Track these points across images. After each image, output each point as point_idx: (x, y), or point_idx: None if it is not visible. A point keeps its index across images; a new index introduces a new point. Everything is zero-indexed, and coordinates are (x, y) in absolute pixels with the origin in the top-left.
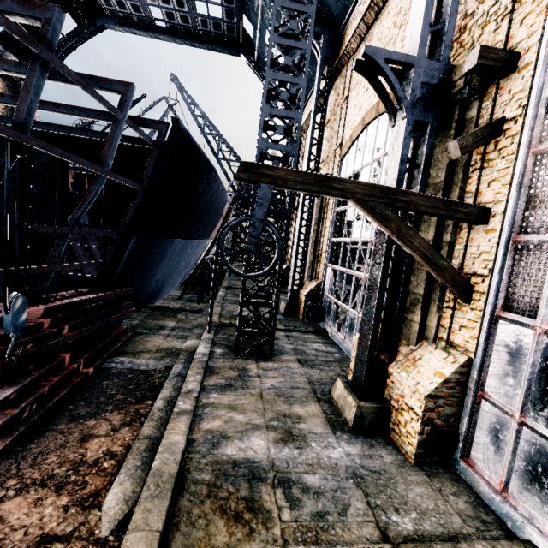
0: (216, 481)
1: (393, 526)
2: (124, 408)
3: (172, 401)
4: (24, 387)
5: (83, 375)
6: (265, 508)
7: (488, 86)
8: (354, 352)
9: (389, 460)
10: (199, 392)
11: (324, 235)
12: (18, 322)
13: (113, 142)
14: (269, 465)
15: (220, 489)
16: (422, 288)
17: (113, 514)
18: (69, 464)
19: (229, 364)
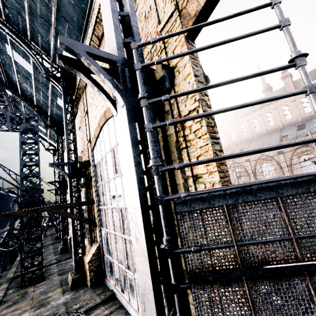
0: None
1: (72, 309)
2: None
3: None
4: None
5: None
6: None
7: (88, 167)
8: None
9: (82, 291)
10: None
11: None
12: None
13: None
14: None
15: None
16: (89, 226)
17: None
18: None
19: (16, 294)
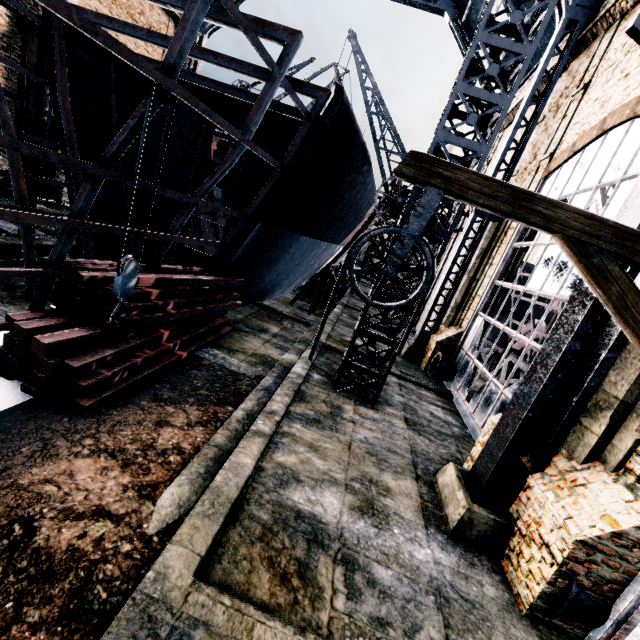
0: (273, 526)
1: None
2: (204, 406)
3: (252, 415)
4: (121, 352)
5: (176, 357)
6: (317, 582)
7: None
8: (483, 436)
9: (490, 593)
10: (283, 417)
11: (485, 274)
12: (127, 286)
13: (262, 105)
14: (336, 533)
15: (275, 537)
16: (624, 389)
17: (164, 514)
18: (140, 444)
19: (323, 395)
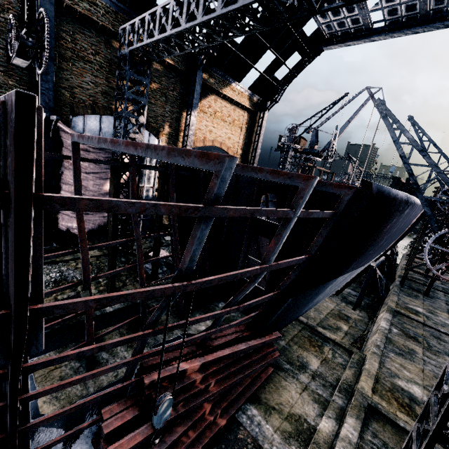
0: None
1: None
2: None
3: None
4: (166, 448)
5: (215, 430)
6: None
7: None
8: None
9: None
10: None
11: None
12: (162, 418)
13: (279, 240)
14: None
15: None
16: None
17: None
18: None
19: None
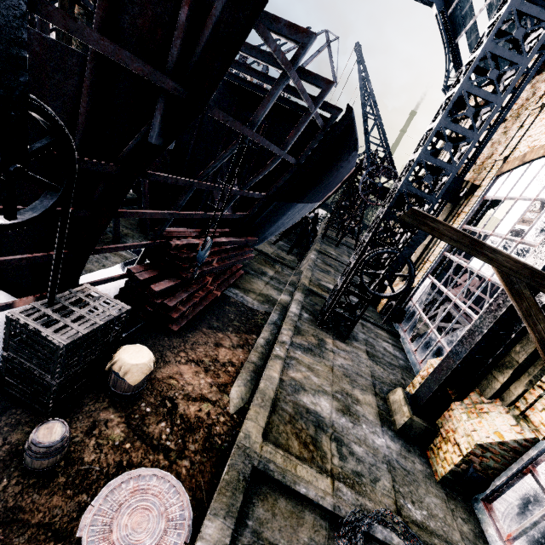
0: (295, 415)
1: (407, 509)
2: (239, 334)
3: (269, 343)
4: (190, 295)
5: (215, 296)
6: (323, 449)
7: None
8: (423, 372)
9: (419, 468)
10: (289, 345)
11: (437, 245)
12: (204, 256)
13: (298, 131)
14: (330, 423)
15: (297, 422)
16: (523, 357)
17: (235, 402)
18: (210, 358)
19: (312, 330)
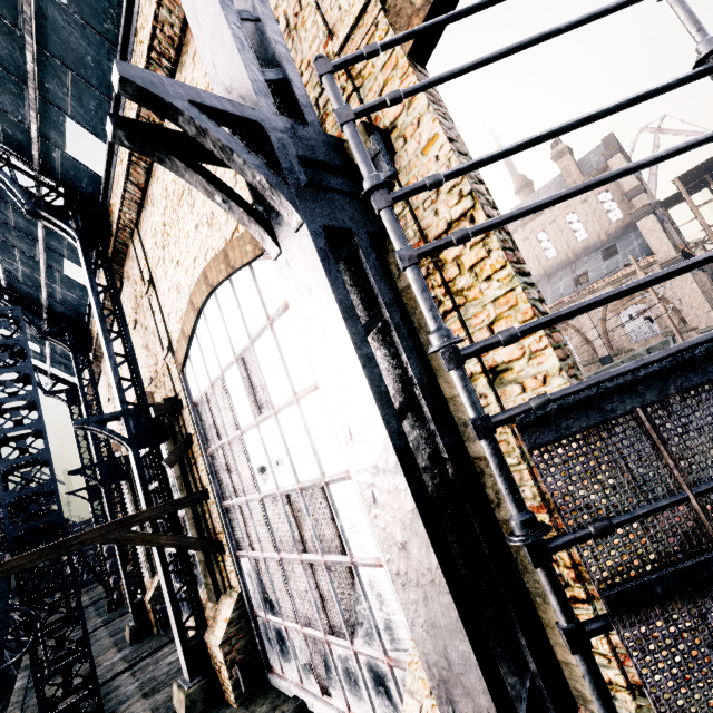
0: None
1: None
2: None
3: None
4: None
5: None
6: None
7: (177, 414)
8: None
9: None
10: None
11: None
12: None
13: None
14: None
15: None
16: (203, 555)
17: None
18: None
19: None
